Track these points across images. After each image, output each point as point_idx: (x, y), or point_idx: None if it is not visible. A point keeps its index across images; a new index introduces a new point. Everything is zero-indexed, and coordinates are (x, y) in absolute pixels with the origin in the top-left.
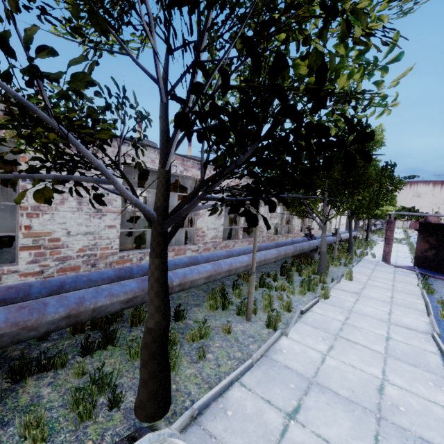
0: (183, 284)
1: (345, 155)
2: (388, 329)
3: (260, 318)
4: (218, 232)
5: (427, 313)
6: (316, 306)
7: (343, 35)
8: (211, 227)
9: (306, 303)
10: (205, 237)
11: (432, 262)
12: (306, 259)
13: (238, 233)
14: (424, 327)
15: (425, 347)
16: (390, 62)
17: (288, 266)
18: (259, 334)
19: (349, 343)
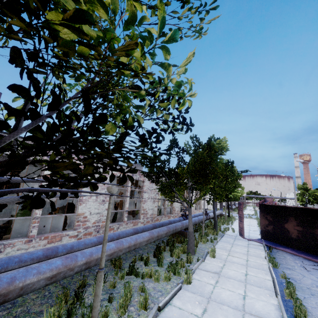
0: (5, 294)
1: None
2: None
3: None
4: (102, 216)
5: (275, 292)
6: (176, 296)
7: None
8: (95, 212)
9: (169, 292)
10: (86, 222)
11: (272, 235)
12: (179, 238)
13: (124, 216)
14: (274, 313)
15: None
16: (167, 41)
17: (163, 246)
18: None
19: None
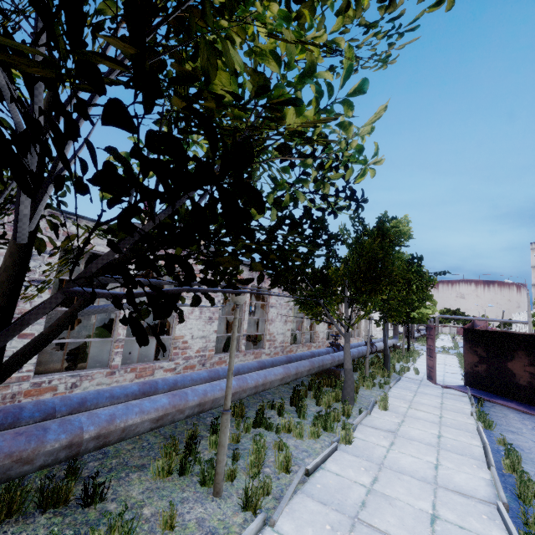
0: (105, 435)
1: (222, 199)
2: (434, 497)
3: (239, 488)
4: (209, 342)
5: (487, 462)
6: (331, 459)
7: (229, 4)
8: (198, 334)
9: (319, 453)
10: (187, 349)
11: (485, 380)
12: (329, 379)
13: (240, 343)
14: (485, 489)
15: (490, 533)
16: (352, 93)
17: (304, 389)
18: (225, 526)
19: (373, 533)
